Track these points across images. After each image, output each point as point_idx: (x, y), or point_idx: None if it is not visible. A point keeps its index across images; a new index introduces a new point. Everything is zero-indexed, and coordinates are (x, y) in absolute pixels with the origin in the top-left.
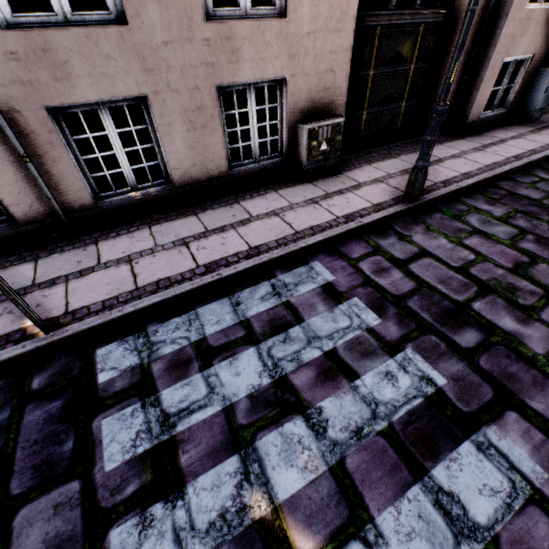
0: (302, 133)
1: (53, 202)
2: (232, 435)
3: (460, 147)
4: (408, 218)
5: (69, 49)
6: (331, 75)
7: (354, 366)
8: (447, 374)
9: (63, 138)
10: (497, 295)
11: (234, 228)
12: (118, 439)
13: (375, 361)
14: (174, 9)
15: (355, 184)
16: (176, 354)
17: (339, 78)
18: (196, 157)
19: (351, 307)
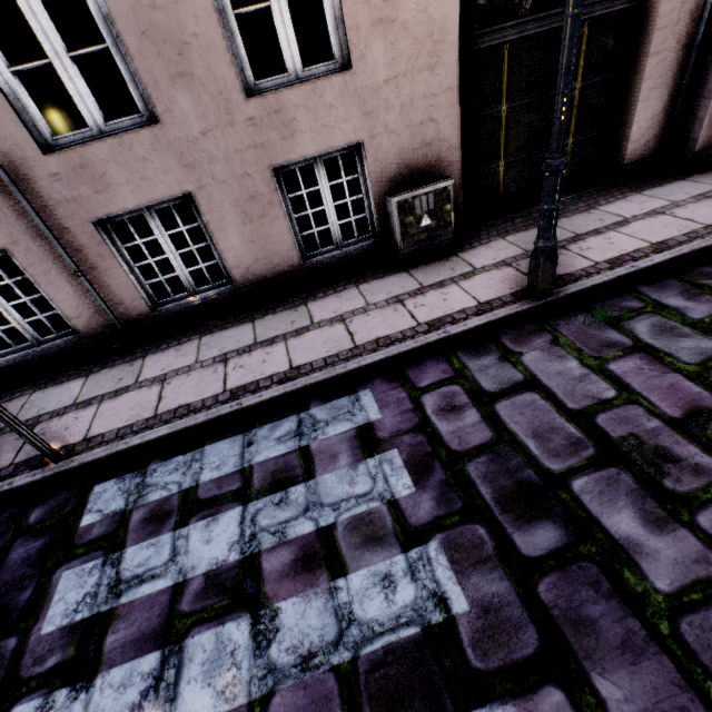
0: (391, 208)
1: (109, 313)
2: (168, 622)
3: (672, 194)
4: (530, 323)
5: (106, 160)
6: (431, 126)
7: (347, 556)
8: (474, 596)
9: (114, 248)
10: (627, 468)
11: (285, 340)
12: (67, 598)
13: (377, 554)
14: (208, 95)
15: (468, 270)
16: (160, 503)
17: (444, 127)
18: (258, 252)
19: (382, 464)
